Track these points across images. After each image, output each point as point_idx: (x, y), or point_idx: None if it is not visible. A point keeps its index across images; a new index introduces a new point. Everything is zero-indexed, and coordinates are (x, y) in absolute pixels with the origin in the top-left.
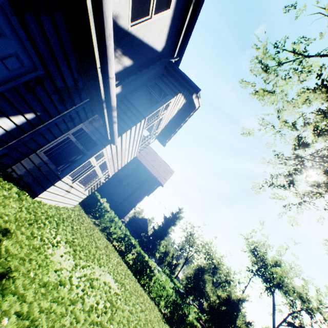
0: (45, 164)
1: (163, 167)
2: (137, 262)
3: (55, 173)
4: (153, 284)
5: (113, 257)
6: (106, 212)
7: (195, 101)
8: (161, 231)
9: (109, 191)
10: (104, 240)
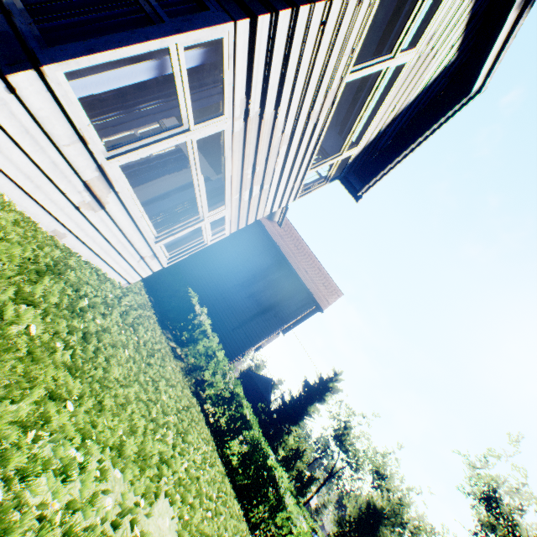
0: (3, 12)
1: (324, 279)
2: (249, 465)
3: (24, 44)
4: (277, 530)
5: (196, 439)
6: (202, 335)
7: (505, 26)
8: (295, 407)
9: (216, 302)
10: (185, 393)
